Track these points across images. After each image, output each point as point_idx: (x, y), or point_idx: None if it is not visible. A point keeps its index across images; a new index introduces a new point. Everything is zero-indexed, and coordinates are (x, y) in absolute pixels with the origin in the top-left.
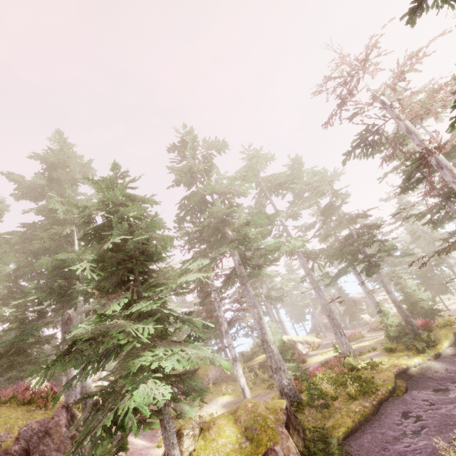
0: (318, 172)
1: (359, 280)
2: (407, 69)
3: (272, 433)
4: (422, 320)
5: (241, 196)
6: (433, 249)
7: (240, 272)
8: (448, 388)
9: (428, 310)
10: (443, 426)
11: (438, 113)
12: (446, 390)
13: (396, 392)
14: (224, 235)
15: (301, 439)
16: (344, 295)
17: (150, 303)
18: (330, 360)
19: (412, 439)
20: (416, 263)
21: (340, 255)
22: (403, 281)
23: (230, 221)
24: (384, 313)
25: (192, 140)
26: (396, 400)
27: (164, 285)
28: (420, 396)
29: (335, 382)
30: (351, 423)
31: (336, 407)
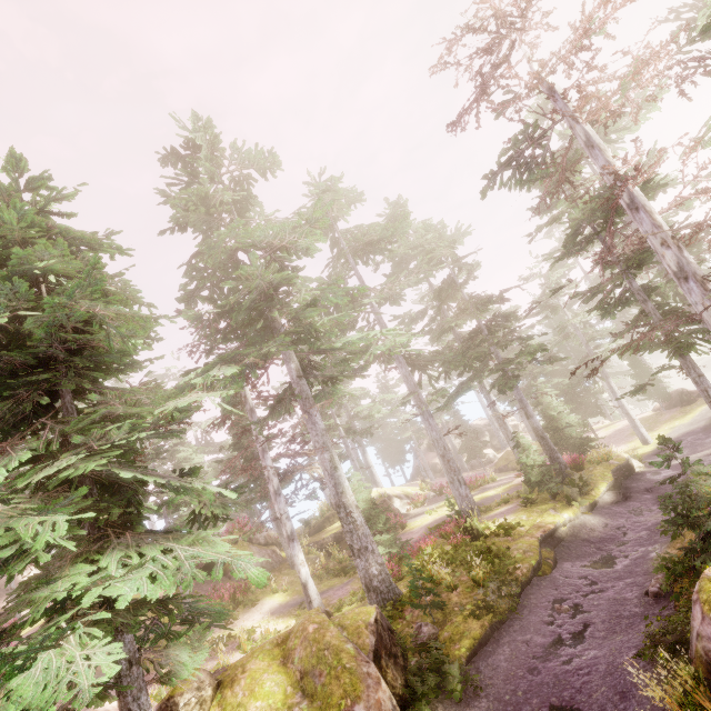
0: (432, 226)
1: (486, 399)
2: (597, 26)
3: (350, 680)
4: (571, 455)
5: (304, 255)
6: (582, 353)
7: (300, 390)
8: (611, 554)
9: (577, 439)
10: (615, 620)
11: (612, 142)
12: (609, 557)
13: (542, 568)
14: (271, 325)
15: (399, 670)
16: (462, 422)
17: (91, 459)
18: (442, 523)
19: (573, 647)
20: (561, 374)
21: (462, 361)
22: (546, 399)
23: (281, 298)
24: (523, 447)
25: (210, 145)
26: (542, 581)
27: (131, 418)
28: (574, 571)
29: (453, 561)
30: (479, 630)
31: (455, 602)
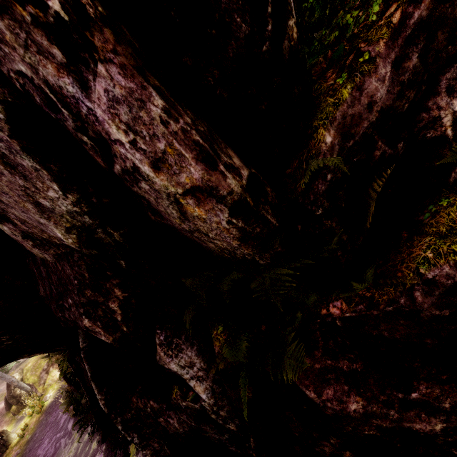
0: None
1: None
2: None
3: None
4: None
5: None
6: None
7: None
8: None
9: None
10: None
11: None
12: None
13: None
14: None
15: None
16: None
17: None
18: None
19: None
20: None
21: None
22: None
23: None
24: None
25: None
26: None
27: None
28: None
29: None
30: None
31: None
